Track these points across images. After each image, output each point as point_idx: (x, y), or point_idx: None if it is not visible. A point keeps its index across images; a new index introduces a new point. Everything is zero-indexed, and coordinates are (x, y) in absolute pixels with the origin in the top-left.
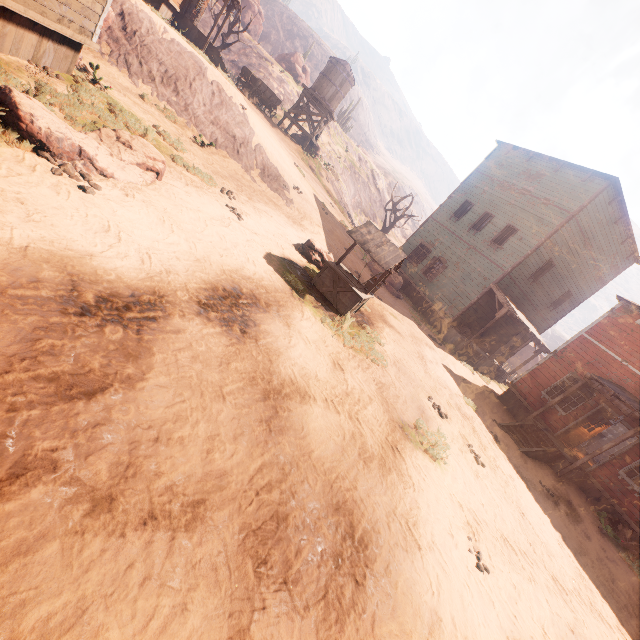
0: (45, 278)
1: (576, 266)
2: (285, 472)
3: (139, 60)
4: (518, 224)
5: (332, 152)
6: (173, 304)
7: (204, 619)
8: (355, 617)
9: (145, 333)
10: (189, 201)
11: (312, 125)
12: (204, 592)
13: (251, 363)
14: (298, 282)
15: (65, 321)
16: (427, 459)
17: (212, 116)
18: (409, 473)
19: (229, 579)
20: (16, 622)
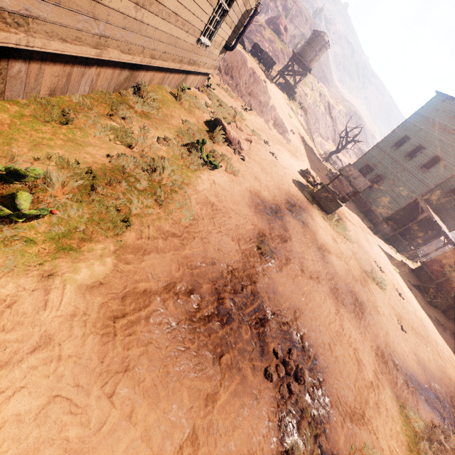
0: (258, 202)
1: None
2: (333, 276)
3: None
4: (444, 155)
5: (302, 92)
6: (283, 210)
7: (330, 304)
8: (363, 320)
9: (283, 222)
10: (261, 154)
11: (294, 78)
12: (327, 298)
13: (310, 236)
14: (309, 196)
15: (269, 217)
16: (377, 287)
17: (249, 90)
18: (371, 289)
19: (331, 298)
20: (303, 289)
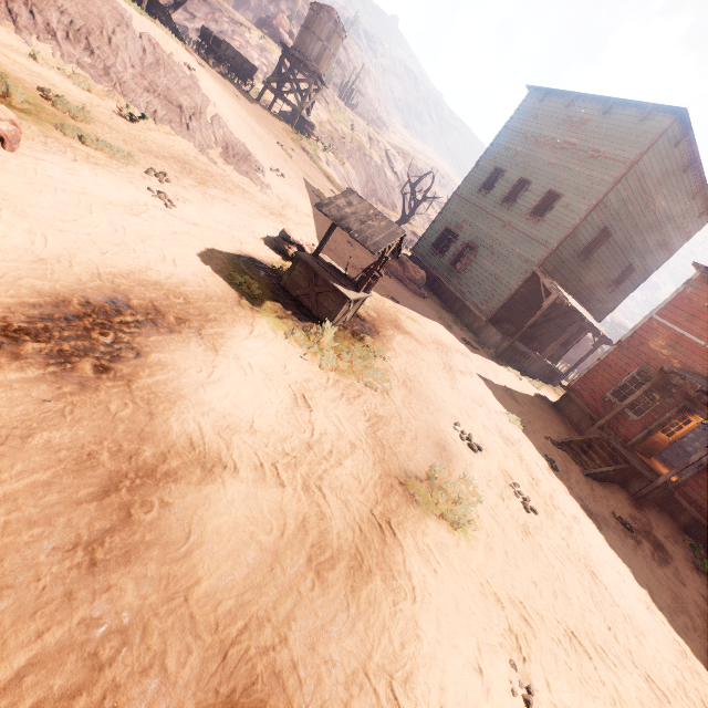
0: None
1: (637, 233)
2: (99, 661)
3: (29, 9)
4: (562, 187)
5: (334, 132)
6: None
7: None
8: None
9: None
10: (67, 180)
11: (301, 97)
12: None
13: (98, 426)
14: (252, 285)
15: None
16: (444, 529)
17: (146, 81)
18: (407, 568)
19: None
20: None
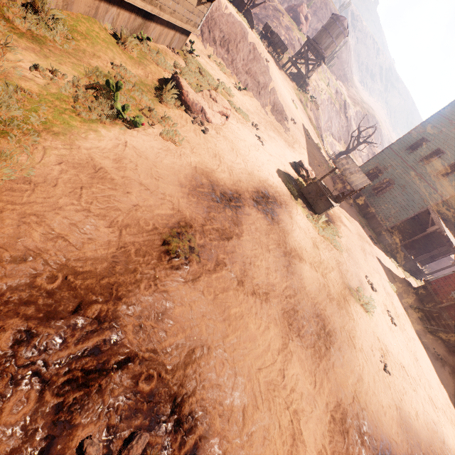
0: (204, 183)
1: None
2: (295, 292)
3: (209, 30)
4: None
5: (316, 86)
6: (244, 199)
7: (274, 334)
8: (326, 359)
9: (238, 214)
10: (240, 134)
11: (307, 67)
12: (273, 325)
13: (277, 236)
14: (295, 190)
15: (214, 204)
16: (362, 309)
17: (247, 68)
18: (352, 313)
19: (280, 325)
20: (229, 311)
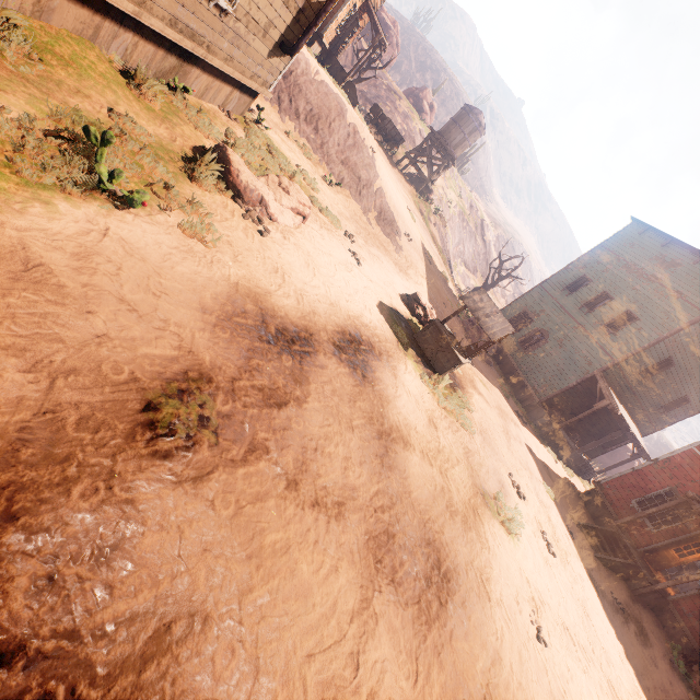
0: (248, 310)
1: (699, 371)
2: (393, 501)
3: (290, 98)
4: (639, 312)
5: (444, 196)
6: (318, 342)
7: (347, 581)
8: (439, 626)
9: (304, 364)
10: (323, 244)
11: (431, 168)
12: (347, 564)
13: (369, 405)
14: (404, 335)
15: (261, 346)
16: (502, 530)
17: (343, 156)
18: (486, 536)
19: (360, 563)
20: (262, 538)
